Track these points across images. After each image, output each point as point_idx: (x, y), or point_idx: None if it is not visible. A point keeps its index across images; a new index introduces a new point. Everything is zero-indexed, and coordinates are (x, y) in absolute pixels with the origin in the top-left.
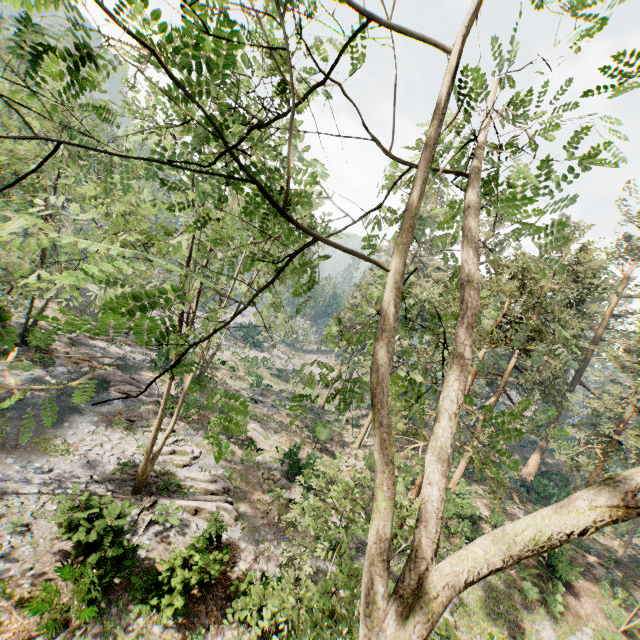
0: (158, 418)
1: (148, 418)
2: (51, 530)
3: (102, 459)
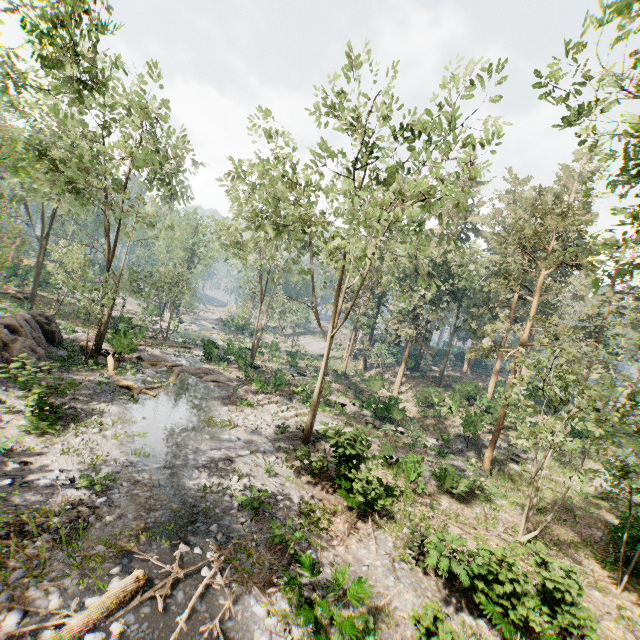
0: (322, 373)
1: (250, 397)
2: (288, 472)
3: (258, 427)
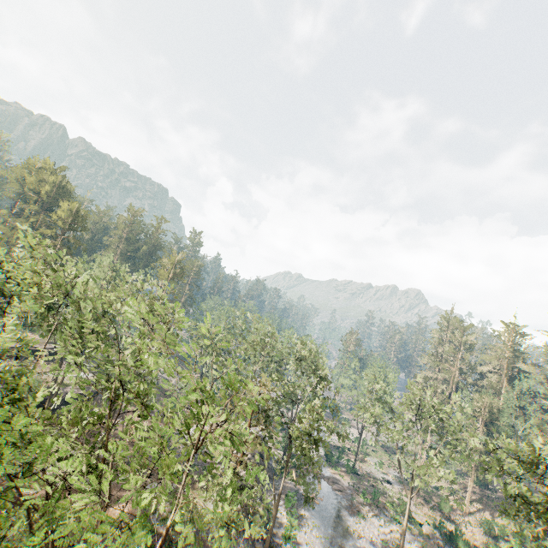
0: (407, 517)
1: (360, 507)
2: None
3: (371, 538)
